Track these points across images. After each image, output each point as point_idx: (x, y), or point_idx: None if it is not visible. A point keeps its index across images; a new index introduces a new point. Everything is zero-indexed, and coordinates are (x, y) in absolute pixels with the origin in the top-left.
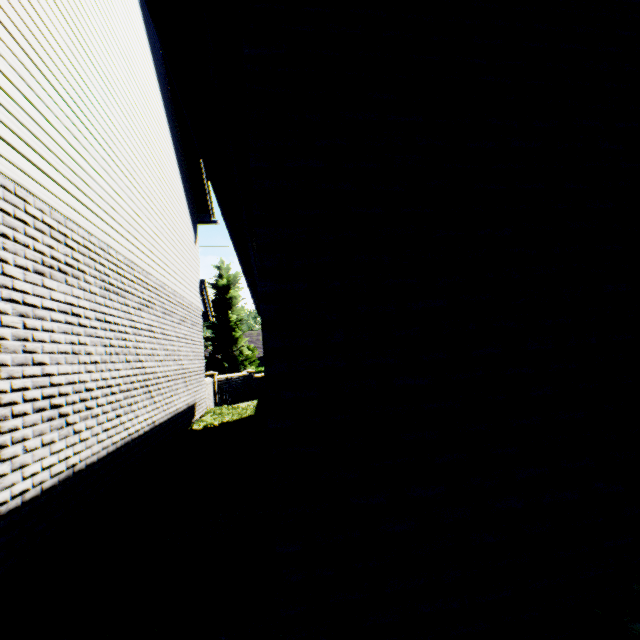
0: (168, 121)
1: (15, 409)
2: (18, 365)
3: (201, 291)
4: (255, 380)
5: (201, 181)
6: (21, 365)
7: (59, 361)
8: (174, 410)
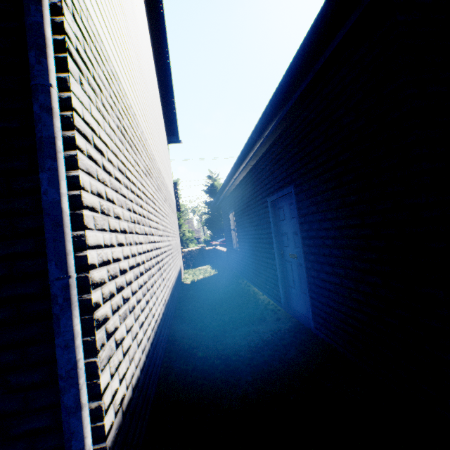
0: (155, 69)
1: (152, 262)
2: (149, 234)
3: (174, 191)
4: (206, 251)
5: (171, 112)
6: (149, 235)
7: (155, 233)
8: (178, 270)
